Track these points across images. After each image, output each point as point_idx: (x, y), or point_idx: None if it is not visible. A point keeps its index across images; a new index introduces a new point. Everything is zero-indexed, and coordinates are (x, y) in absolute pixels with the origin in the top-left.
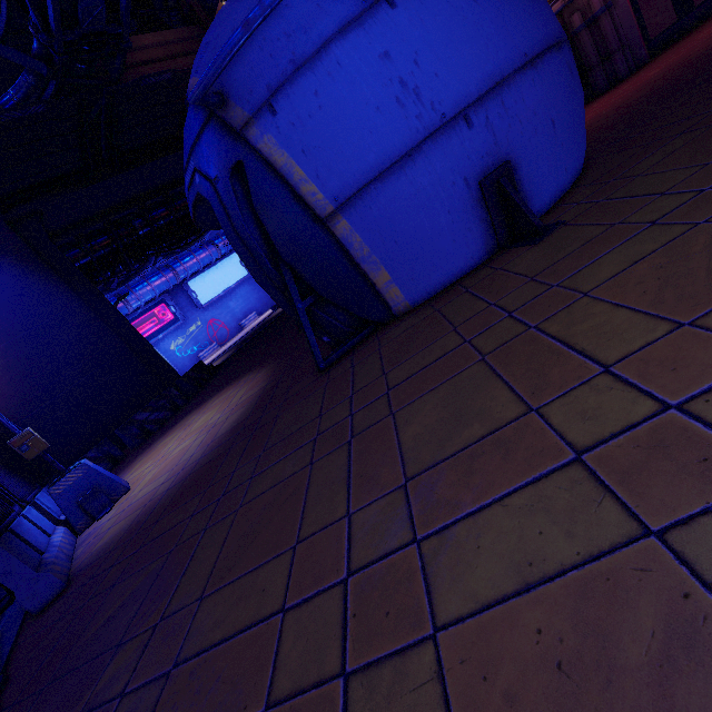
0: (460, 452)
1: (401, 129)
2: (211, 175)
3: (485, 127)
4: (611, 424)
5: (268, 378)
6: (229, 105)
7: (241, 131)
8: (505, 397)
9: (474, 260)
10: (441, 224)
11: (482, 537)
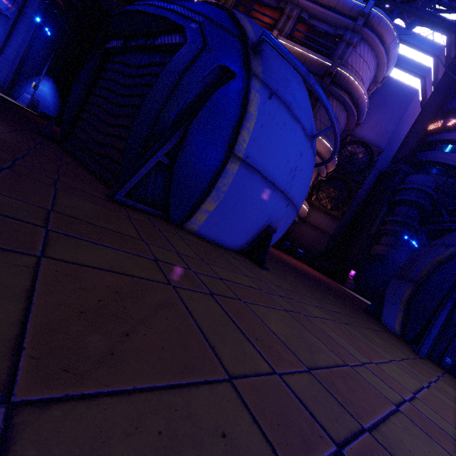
0: (330, 367)
1: (283, 177)
2: (211, 44)
3: (286, 213)
4: (393, 396)
5: (0, 129)
6: (258, 59)
7: (253, 74)
8: (325, 347)
9: (233, 246)
10: (250, 220)
11: (405, 443)
